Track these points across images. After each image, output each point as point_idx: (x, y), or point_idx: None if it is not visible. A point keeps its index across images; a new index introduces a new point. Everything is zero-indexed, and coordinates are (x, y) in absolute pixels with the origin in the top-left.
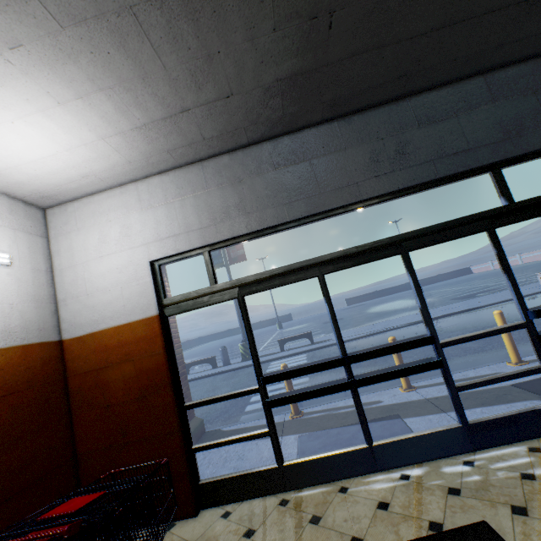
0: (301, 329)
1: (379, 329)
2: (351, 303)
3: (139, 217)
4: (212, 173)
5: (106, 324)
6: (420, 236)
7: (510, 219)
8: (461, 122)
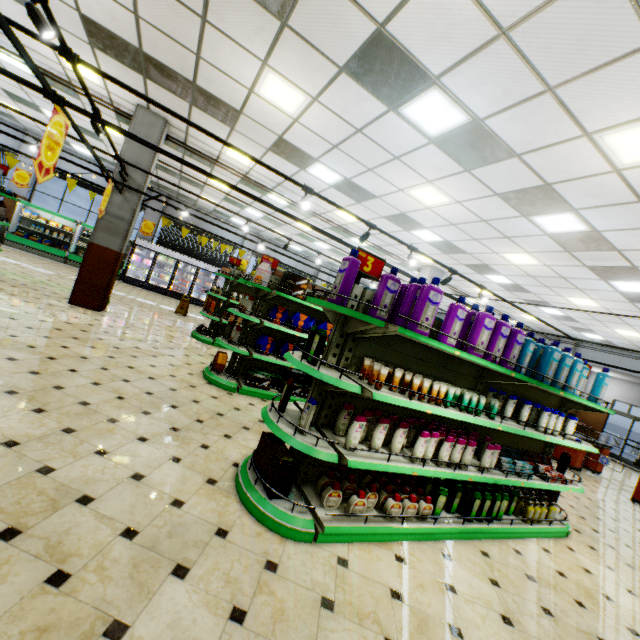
0: None
1: None
2: None
3: (616, 388)
4: None
5: None
6: None
7: None
8: None
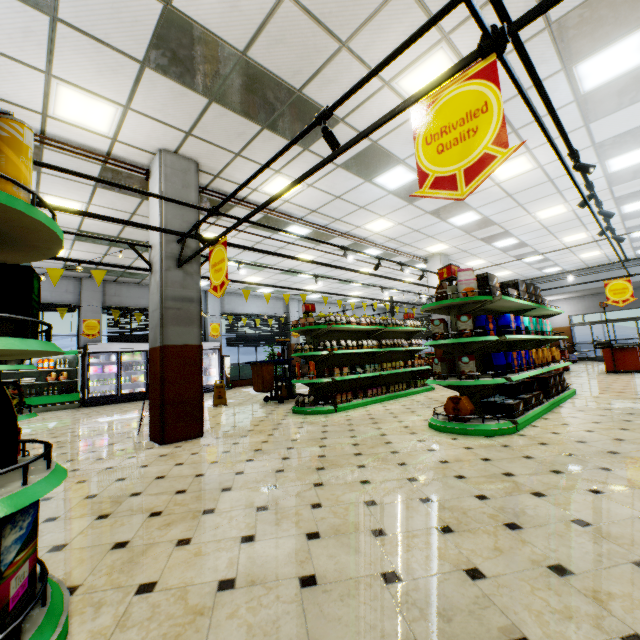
0: None
1: None
2: None
3: (566, 306)
4: (586, 299)
5: (556, 326)
6: None
7: None
8: None
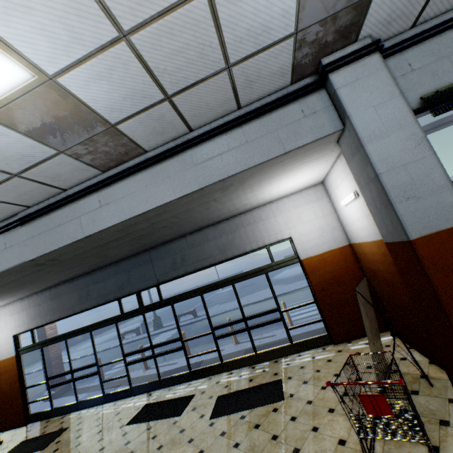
0: (225, 293)
1: (230, 308)
2: None
3: (10, 318)
4: (32, 301)
5: (0, 358)
6: (95, 325)
7: (122, 319)
8: (106, 283)
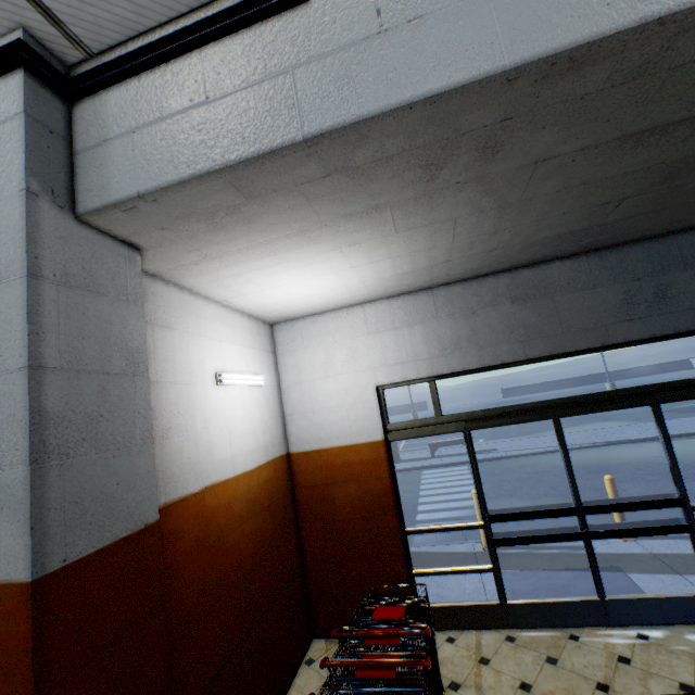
0: None
1: None
2: (508, 395)
3: (366, 341)
4: (443, 302)
5: (331, 442)
6: (675, 388)
7: None
8: None
